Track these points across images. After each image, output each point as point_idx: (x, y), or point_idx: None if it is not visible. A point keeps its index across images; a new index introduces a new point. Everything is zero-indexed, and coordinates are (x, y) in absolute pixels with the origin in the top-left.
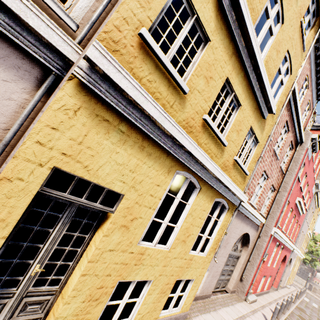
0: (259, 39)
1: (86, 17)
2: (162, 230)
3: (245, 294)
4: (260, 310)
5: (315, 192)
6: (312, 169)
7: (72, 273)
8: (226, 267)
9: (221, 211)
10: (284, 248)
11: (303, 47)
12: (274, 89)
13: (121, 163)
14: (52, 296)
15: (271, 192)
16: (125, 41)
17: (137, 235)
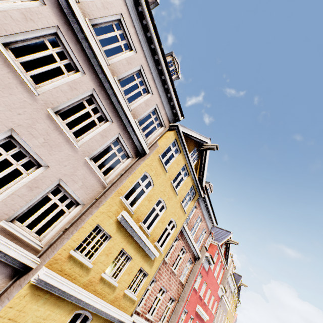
0: (148, 221)
1: (49, 241)
2: None
3: None
4: None
5: (221, 295)
6: (213, 277)
7: None
8: None
9: None
10: None
11: (185, 212)
12: (162, 239)
13: (39, 316)
14: None
15: (173, 301)
16: (62, 257)
17: None
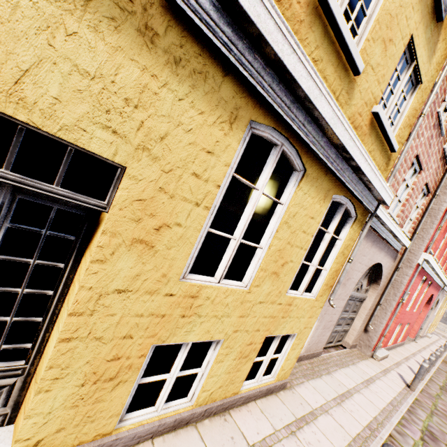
0: None
1: None
2: (230, 254)
3: (371, 349)
4: (394, 369)
5: None
6: None
7: (50, 336)
8: (343, 315)
9: (342, 224)
10: (432, 285)
11: None
12: None
13: (92, 73)
14: (17, 378)
15: (422, 197)
16: None
17: (177, 261)
